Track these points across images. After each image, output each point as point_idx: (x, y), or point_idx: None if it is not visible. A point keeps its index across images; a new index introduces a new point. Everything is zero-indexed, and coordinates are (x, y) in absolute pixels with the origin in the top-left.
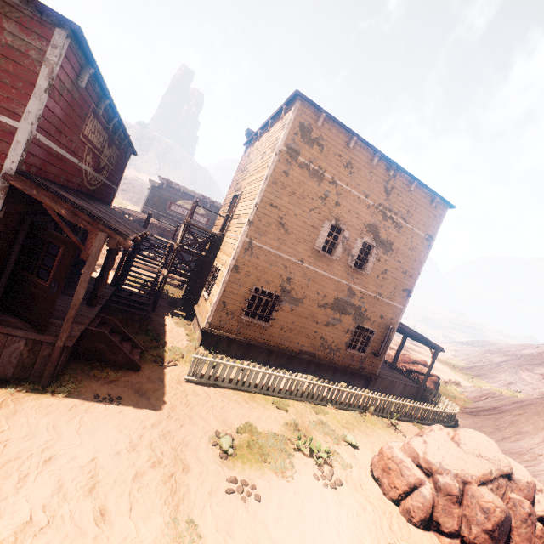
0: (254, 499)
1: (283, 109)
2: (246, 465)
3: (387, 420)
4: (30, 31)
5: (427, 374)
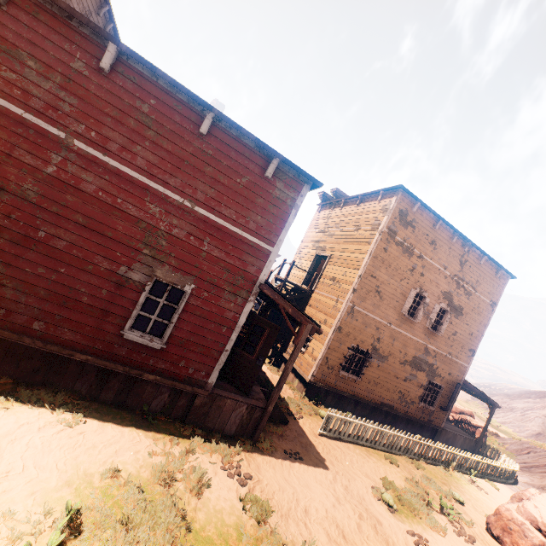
0: None
1: (380, 193)
2: (409, 519)
3: (465, 475)
4: (289, 187)
5: (485, 429)
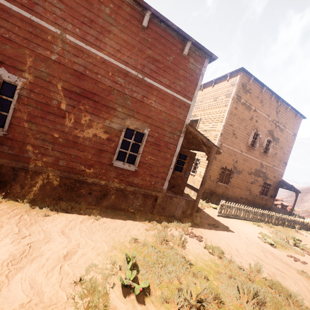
0: (305, 263)
1: (228, 75)
2: (284, 250)
3: (292, 229)
4: (197, 61)
5: (294, 205)
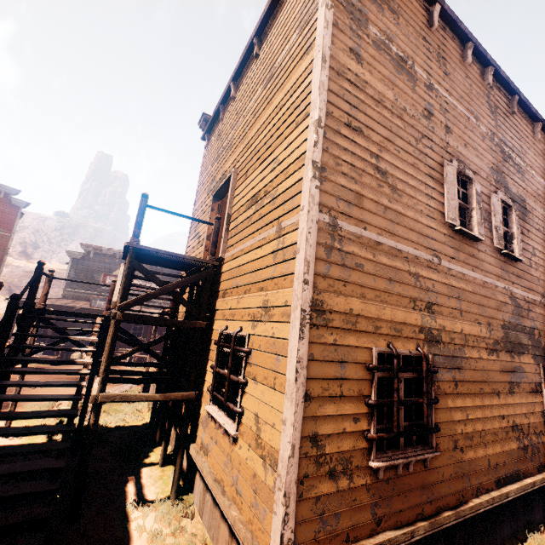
0: None
1: None
2: None
3: None
4: None
5: None
